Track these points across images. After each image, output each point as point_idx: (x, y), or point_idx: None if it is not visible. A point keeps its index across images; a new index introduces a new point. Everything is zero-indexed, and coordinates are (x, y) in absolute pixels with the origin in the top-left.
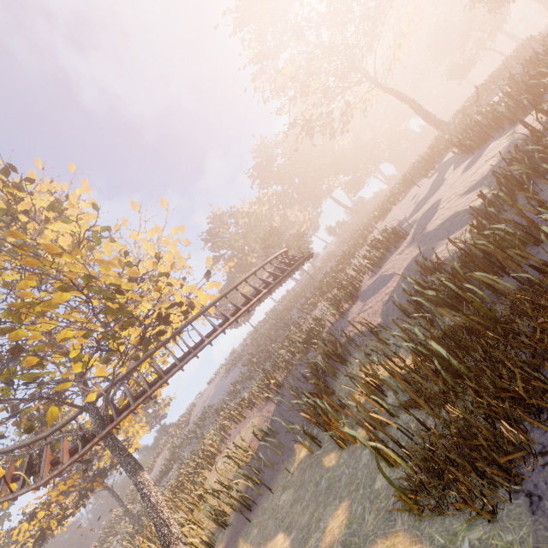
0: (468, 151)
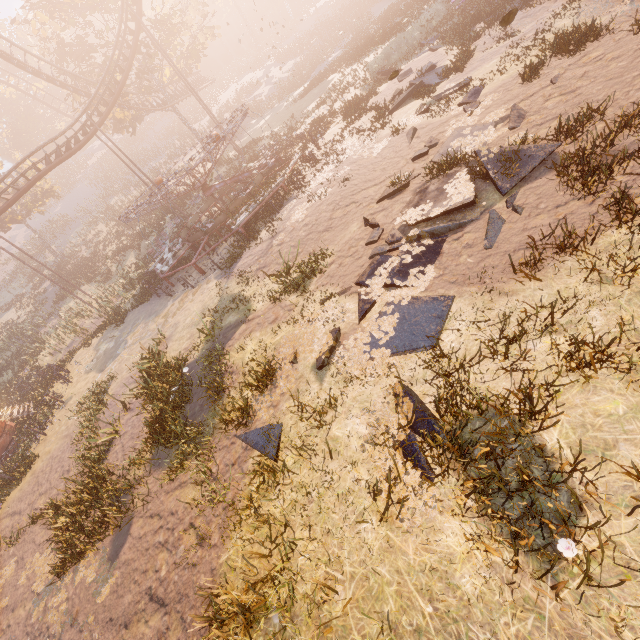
0: (280, 63)
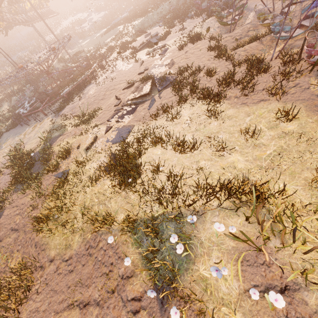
0: (97, 11)
